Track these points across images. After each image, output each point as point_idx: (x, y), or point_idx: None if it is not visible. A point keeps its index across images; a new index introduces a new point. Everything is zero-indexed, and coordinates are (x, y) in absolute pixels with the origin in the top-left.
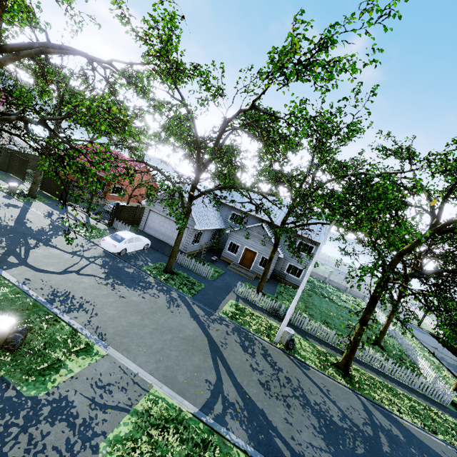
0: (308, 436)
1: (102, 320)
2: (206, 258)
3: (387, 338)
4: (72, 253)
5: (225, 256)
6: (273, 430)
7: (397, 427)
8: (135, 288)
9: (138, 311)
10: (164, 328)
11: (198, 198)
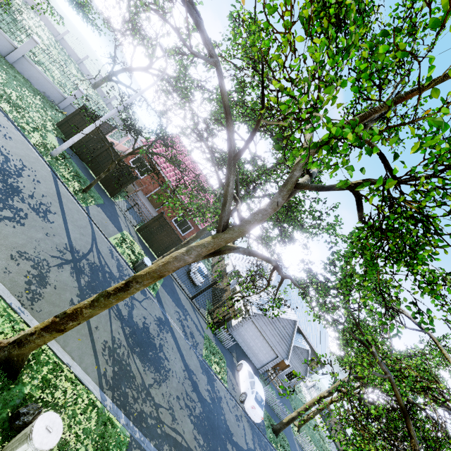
0: None
1: None
2: None
3: (328, 446)
4: (248, 449)
5: None
6: None
7: None
8: None
9: None
10: None
11: None
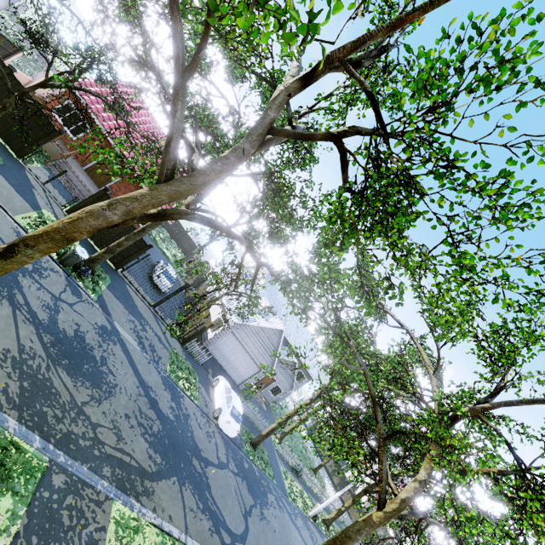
0: None
1: None
2: None
3: (310, 455)
4: (220, 464)
5: None
6: None
7: None
8: (267, 504)
9: None
10: None
11: None
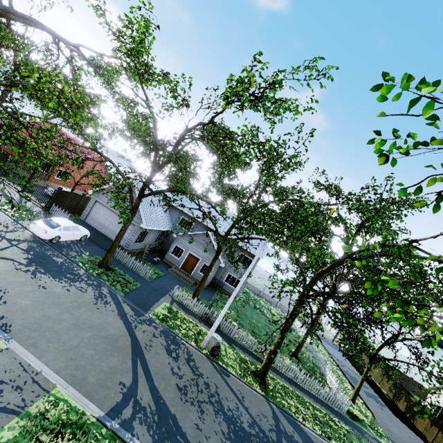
0: (216, 442)
1: (10, 310)
2: (148, 258)
3: (304, 350)
4: None
5: (168, 259)
6: (181, 436)
7: (299, 433)
8: (60, 279)
9: (58, 304)
10: (85, 325)
11: (149, 198)
